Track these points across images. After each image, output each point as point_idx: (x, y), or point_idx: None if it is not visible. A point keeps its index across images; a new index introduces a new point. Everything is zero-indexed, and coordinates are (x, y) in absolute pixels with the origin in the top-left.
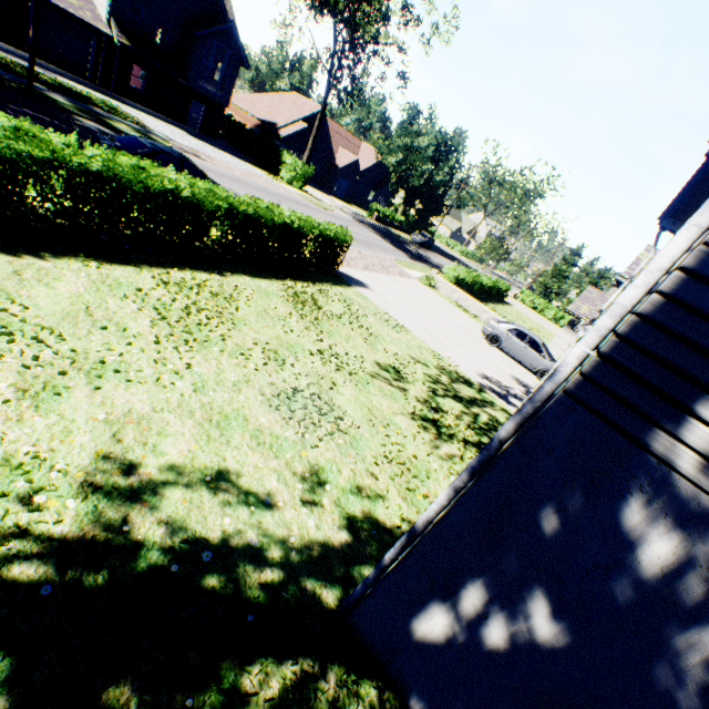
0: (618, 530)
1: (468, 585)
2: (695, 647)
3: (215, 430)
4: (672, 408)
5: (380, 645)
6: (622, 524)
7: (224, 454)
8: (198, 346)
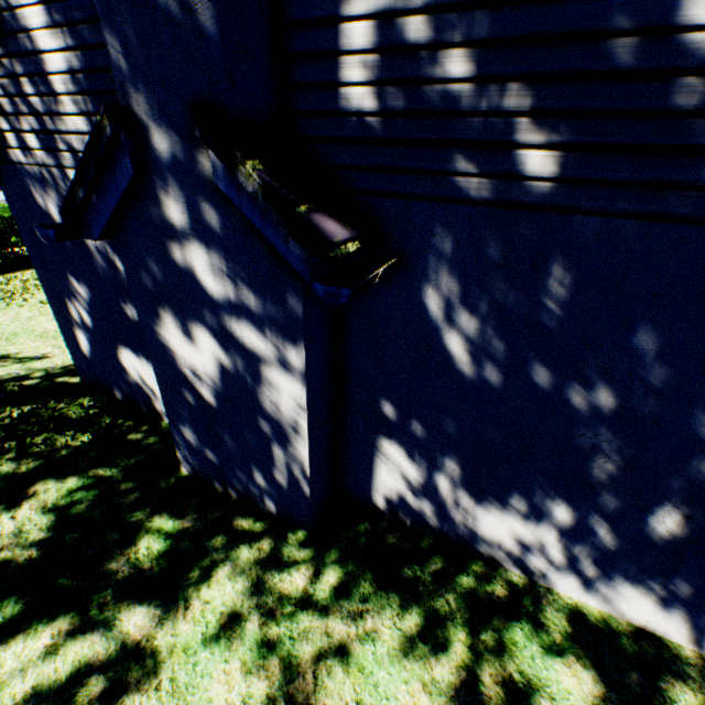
0: (46, 214)
1: (67, 303)
2: (90, 244)
3: (4, 342)
4: (2, 135)
5: (93, 379)
6: (44, 210)
7: (8, 349)
8: (1, 310)
